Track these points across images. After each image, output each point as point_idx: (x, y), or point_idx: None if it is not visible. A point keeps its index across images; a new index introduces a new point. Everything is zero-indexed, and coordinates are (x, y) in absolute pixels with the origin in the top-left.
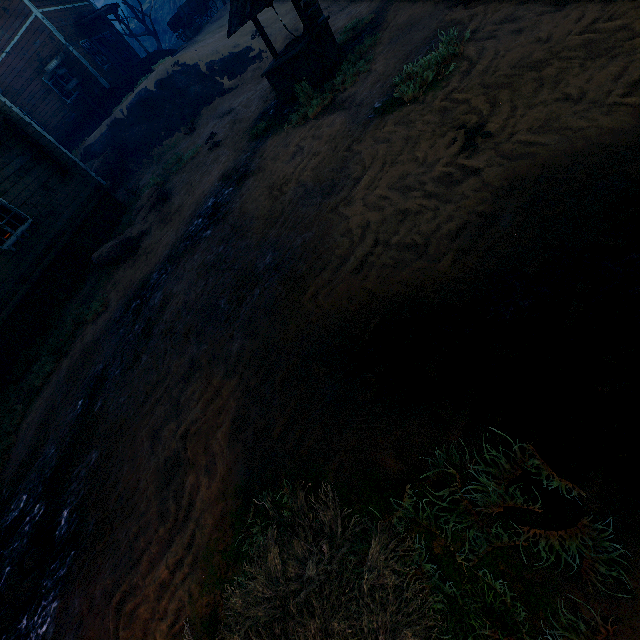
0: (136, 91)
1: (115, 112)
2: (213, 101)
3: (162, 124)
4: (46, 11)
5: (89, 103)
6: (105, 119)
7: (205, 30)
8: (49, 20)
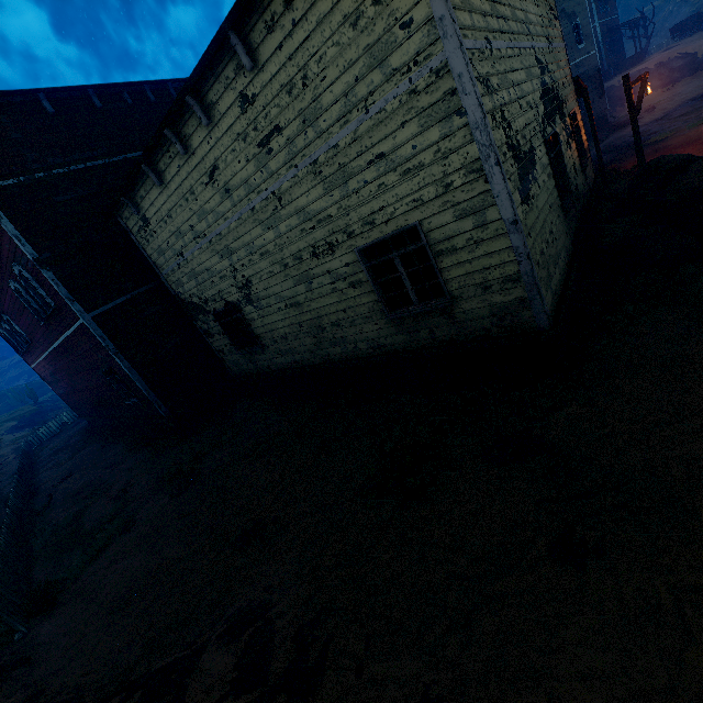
0: (636, 69)
1: (613, 81)
2: (694, 74)
3: None
4: (600, 22)
5: None
6: None
7: (702, 33)
8: (599, 28)
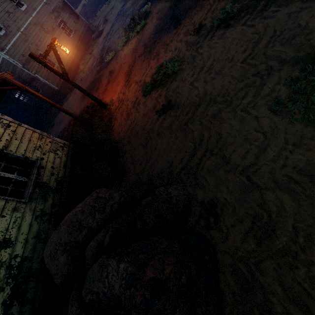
0: None
1: (83, 1)
2: None
3: (99, 3)
4: None
5: (71, 0)
6: (77, 7)
7: None
8: None
